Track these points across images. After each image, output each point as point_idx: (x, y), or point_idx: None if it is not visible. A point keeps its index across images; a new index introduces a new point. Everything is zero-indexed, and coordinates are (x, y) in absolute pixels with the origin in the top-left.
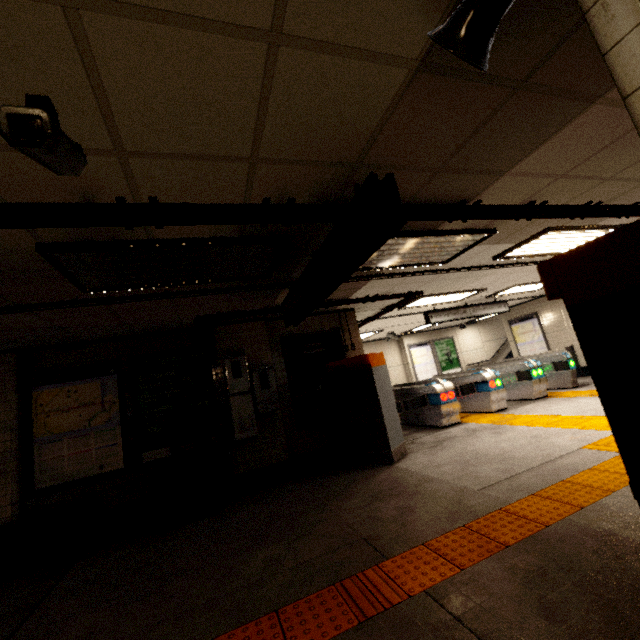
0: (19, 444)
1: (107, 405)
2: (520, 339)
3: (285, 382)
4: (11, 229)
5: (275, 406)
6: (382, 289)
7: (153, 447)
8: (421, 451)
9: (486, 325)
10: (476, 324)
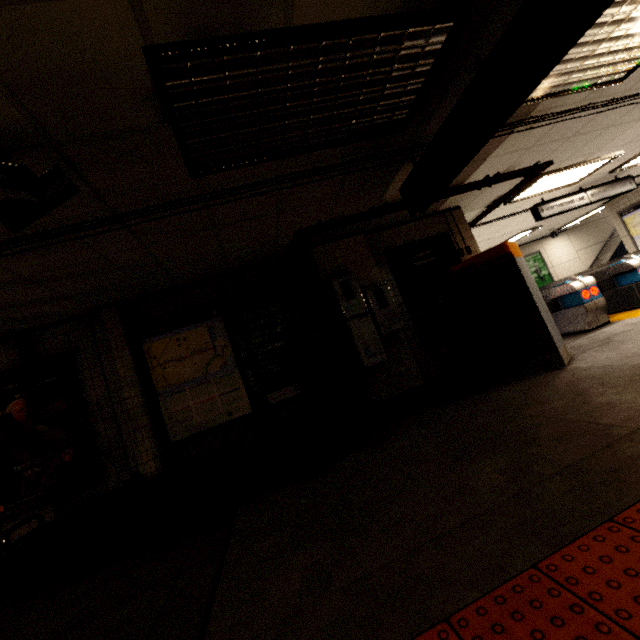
0: (144, 399)
1: (219, 349)
2: (638, 231)
3: (399, 301)
4: (110, 1)
5: (399, 325)
6: (508, 160)
7: (276, 387)
8: (590, 351)
9: (577, 231)
10: (565, 232)
